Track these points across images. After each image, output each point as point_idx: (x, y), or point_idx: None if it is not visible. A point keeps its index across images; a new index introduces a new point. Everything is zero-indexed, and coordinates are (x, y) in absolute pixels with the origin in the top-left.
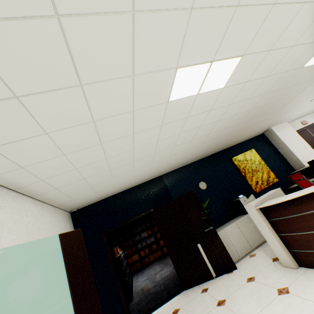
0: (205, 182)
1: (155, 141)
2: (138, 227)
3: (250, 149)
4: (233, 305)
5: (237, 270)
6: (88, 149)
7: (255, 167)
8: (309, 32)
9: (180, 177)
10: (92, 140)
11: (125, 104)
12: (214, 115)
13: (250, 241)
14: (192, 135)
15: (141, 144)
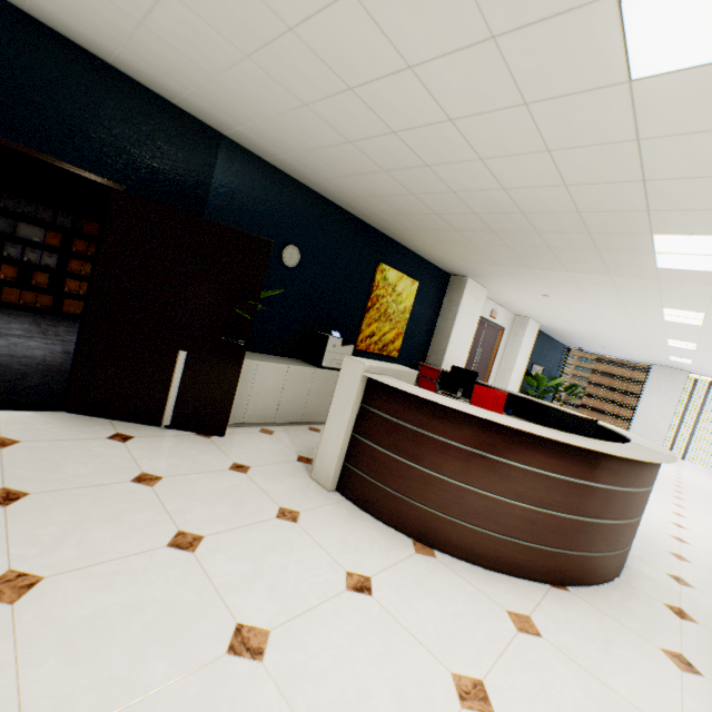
0: (302, 256)
1: None
2: (22, 201)
3: (414, 279)
4: (175, 496)
5: (224, 439)
6: None
7: (394, 311)
8: None
9: (265, 192)
10: None
11: None
12: (504, 133)
13: (283, 409)
14: (415, 117)
15: None
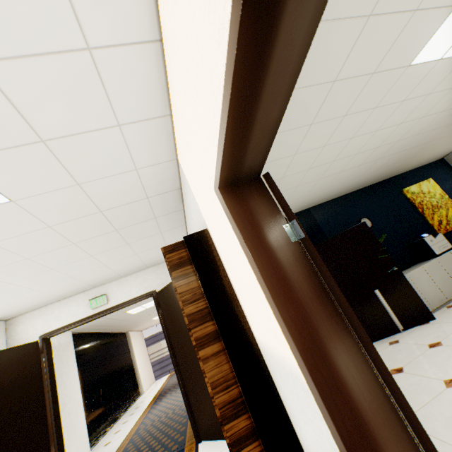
0: (369, 219)
1: (350, 137)
2: None
3: (426, 179)
4: None
5: (436, 320)
6: (295, 131)
7: (435, 202)
8: None
9: (334, 211)
10: (310, 115)
11: (376, 59)
12: (426, 105)
13: (444, 290)
14: (384, 137)
15: (335, 139)
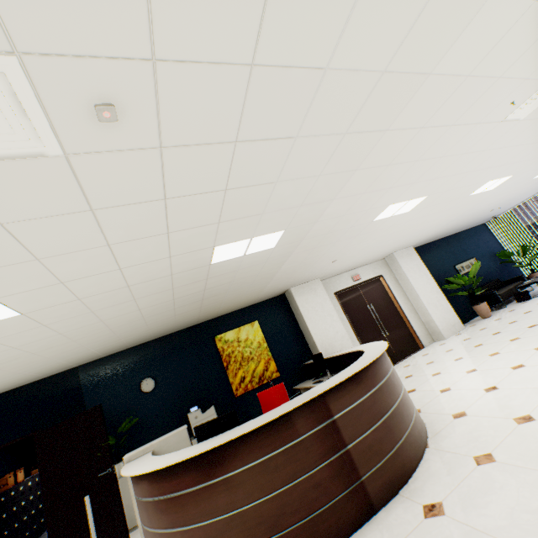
0: (156, 378)
1: None
2: None
3: (253, 321)
4: None
5: None
6: None
7: (250, 352)
8: (131, 258)
9: (113, 369)
10: None
11: None
12: (74, 322)
13: None
14: (59, 339)
15: None
